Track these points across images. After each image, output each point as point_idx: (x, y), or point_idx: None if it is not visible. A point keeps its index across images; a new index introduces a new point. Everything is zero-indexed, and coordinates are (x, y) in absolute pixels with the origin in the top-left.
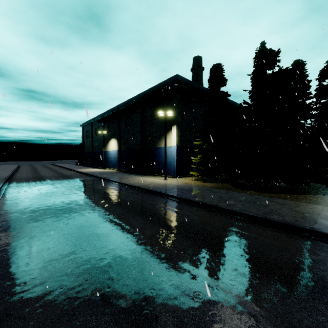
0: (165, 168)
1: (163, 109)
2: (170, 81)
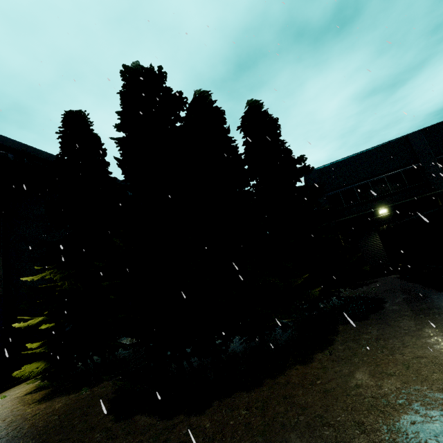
0: None
1: None
2: None
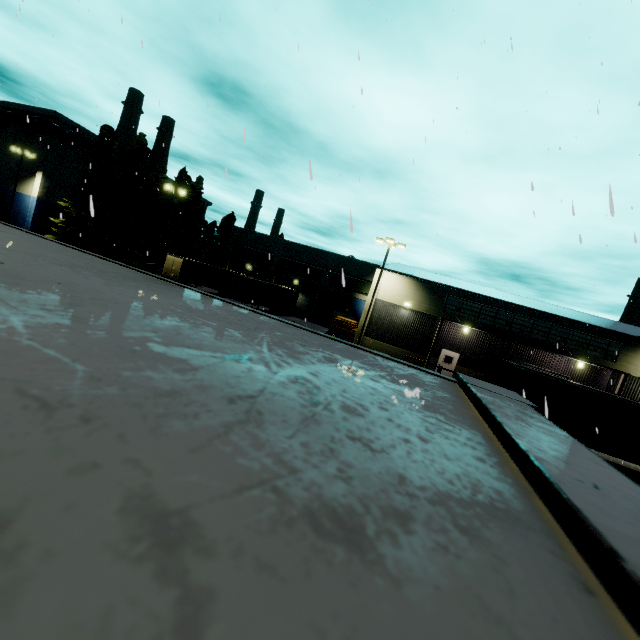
0: (8, 218)
1: (33, 143)
2: (47, 114)
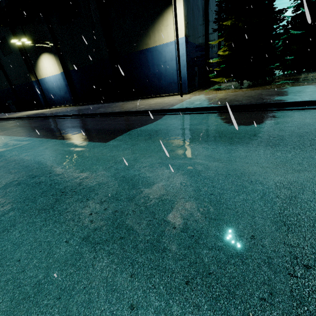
0: (180, 77)
1: None
2: None
